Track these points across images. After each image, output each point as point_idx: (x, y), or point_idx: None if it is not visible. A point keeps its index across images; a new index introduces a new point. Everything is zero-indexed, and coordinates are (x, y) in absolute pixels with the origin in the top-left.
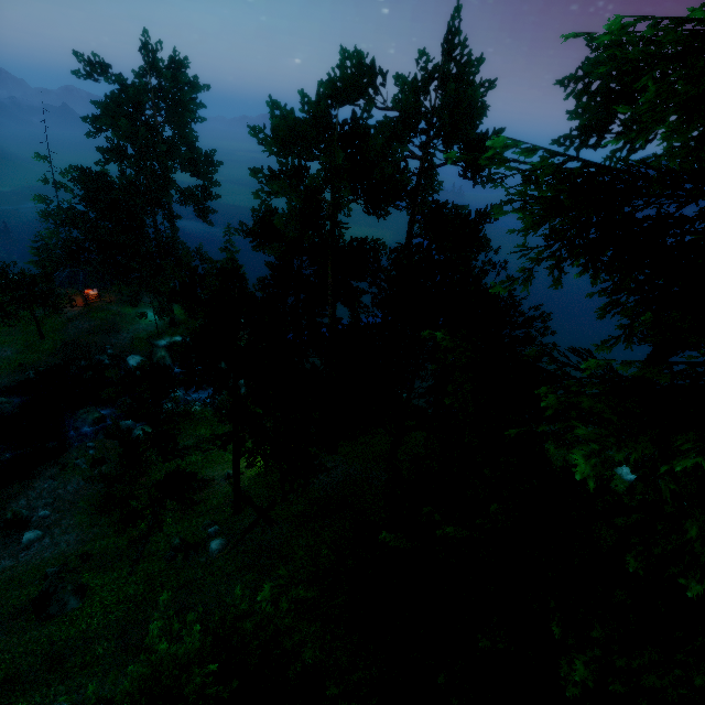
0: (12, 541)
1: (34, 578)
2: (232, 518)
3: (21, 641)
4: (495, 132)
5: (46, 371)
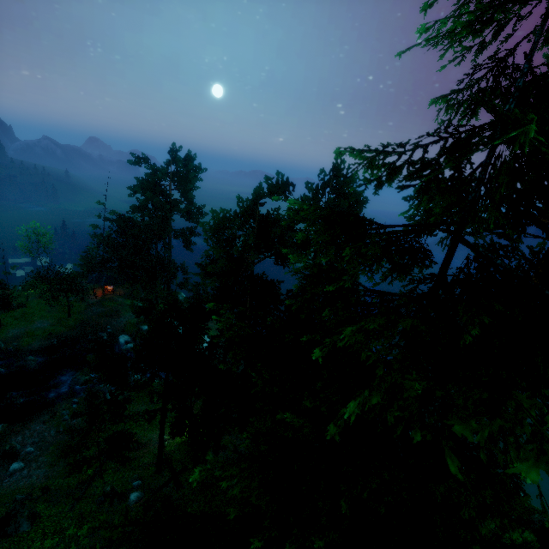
0: (3, 468)
1: (7, 501)
2: (154, 476)
3: None
4: None
5: (65, 340)
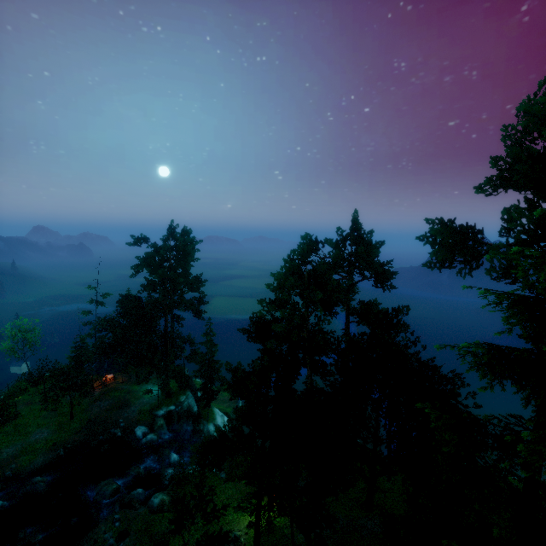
0: None
1: None
2: None
3: None
4: (388, 262)
5: (72, 448)
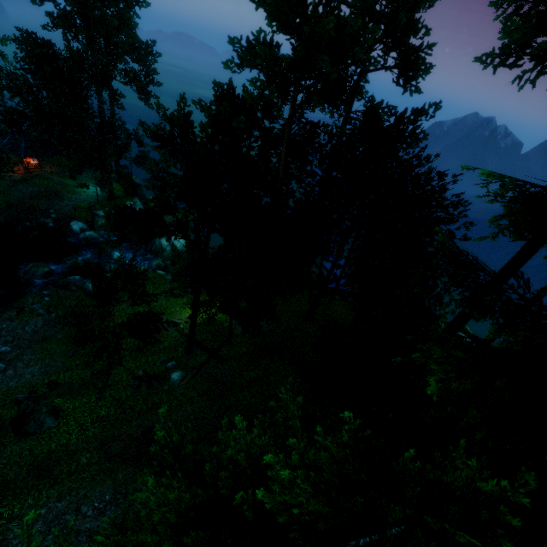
0: None
1: (4, 403)
2: (185, 356)
3: (3, 454)
4: (429, 44)
5: None
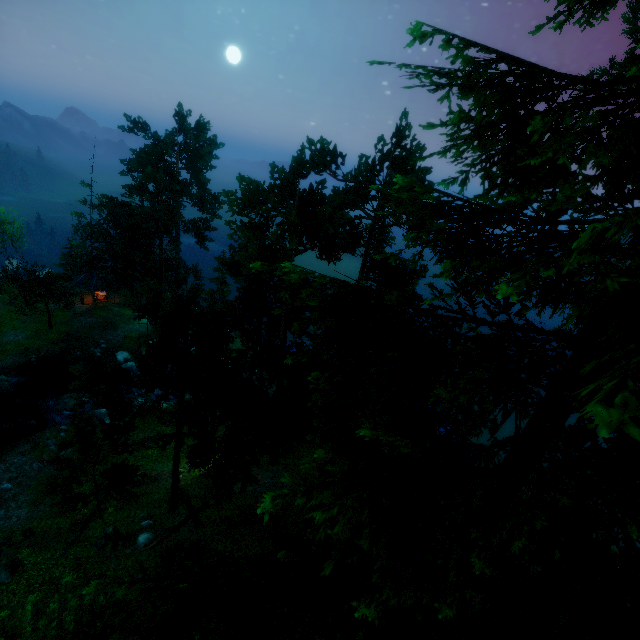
0: None
1: None
2: (167, 514)
3: None
4: None
5: (46, 357)
